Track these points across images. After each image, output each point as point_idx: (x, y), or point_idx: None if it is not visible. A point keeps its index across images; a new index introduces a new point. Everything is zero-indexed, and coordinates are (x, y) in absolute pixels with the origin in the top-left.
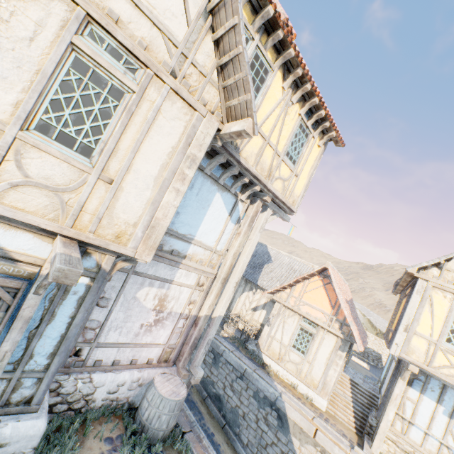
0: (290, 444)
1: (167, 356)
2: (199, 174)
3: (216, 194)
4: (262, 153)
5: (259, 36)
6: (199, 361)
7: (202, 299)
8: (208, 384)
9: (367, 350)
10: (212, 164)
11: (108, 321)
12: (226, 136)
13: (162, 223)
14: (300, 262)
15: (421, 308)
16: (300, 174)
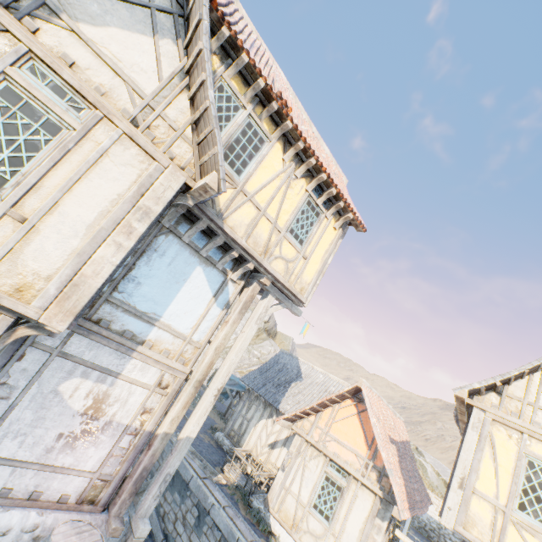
0: None
1: (95, 493)
2: (175, 241)
3: (197, 268)
4: (255, 225)
5: (252, 106)
6: (148, 509)
7: (164, 407)
8: None
9: (443, 530)
10: (191, 230)
11: (6, 422)
12: (196, 194)
13: (90, 282)
14: (338, 383)
15: (479, 452)
16: (310, 257)
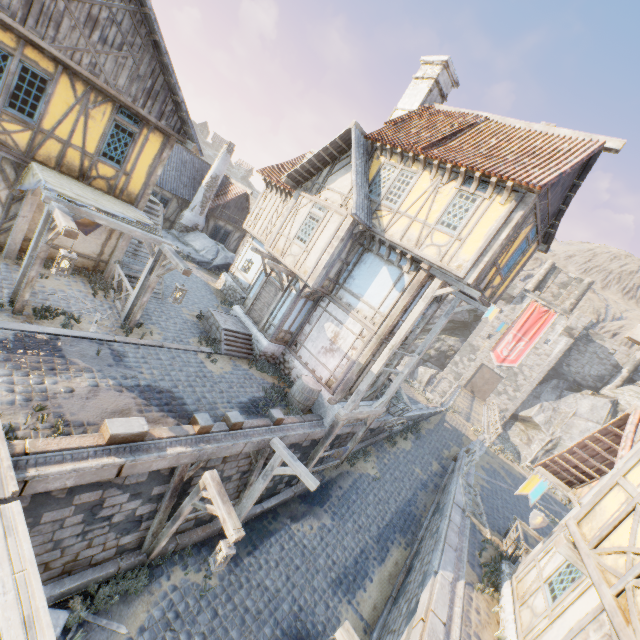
0: (400, 635)
1: (331, 384)
2: (371, 255)
3: (383, 268)
4: (407, 229)
5: (403, 164)
6: (348, 406)
7: (362, 349)
8: (416, 555)
9: None
10: (376, 246)
11: (310, 335)
12: (358, 222)
13: (319, 268)
14: None
15: None
16: (465, 238)
